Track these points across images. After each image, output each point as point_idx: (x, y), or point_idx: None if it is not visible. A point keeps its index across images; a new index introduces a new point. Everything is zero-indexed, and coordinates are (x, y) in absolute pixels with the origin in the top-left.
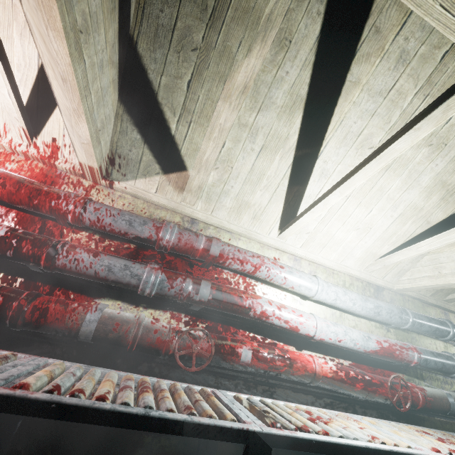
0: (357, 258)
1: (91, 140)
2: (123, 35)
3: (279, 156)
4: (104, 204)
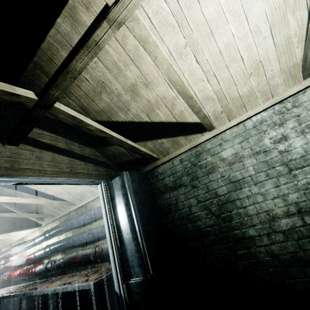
0: None
1: None
2: None
3: None
4: None
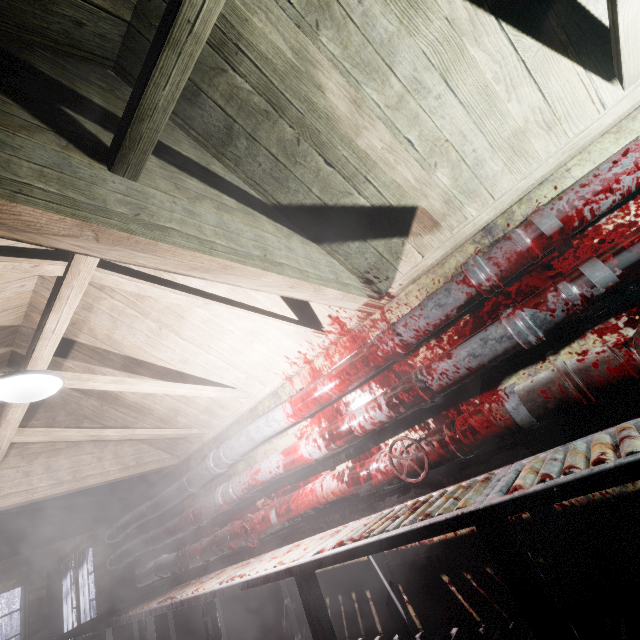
0: None
1: (342, 292)
2: (271, 214)
3: (472, 48)
4: (404, 316)
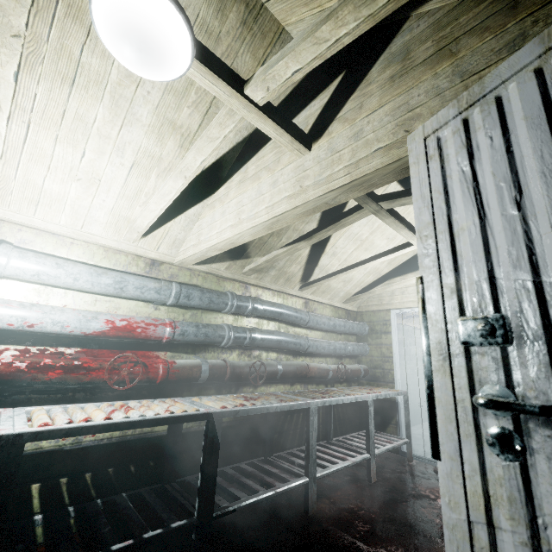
0: (104, 223)
1: None
2: None
3: None
4: None
